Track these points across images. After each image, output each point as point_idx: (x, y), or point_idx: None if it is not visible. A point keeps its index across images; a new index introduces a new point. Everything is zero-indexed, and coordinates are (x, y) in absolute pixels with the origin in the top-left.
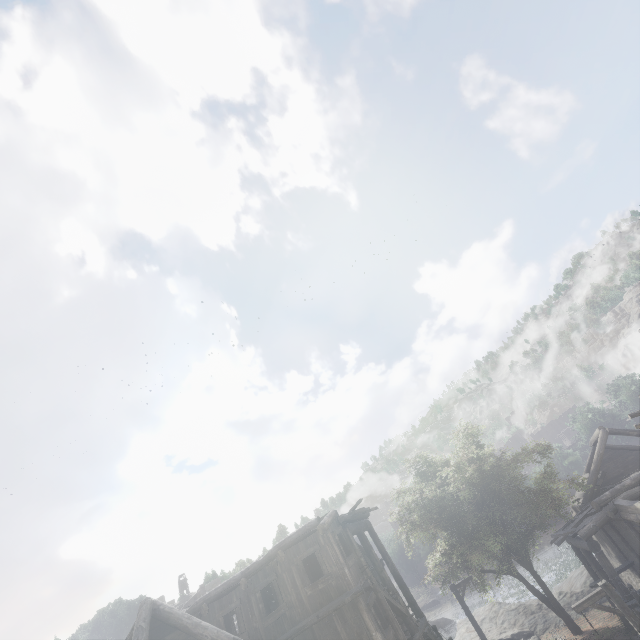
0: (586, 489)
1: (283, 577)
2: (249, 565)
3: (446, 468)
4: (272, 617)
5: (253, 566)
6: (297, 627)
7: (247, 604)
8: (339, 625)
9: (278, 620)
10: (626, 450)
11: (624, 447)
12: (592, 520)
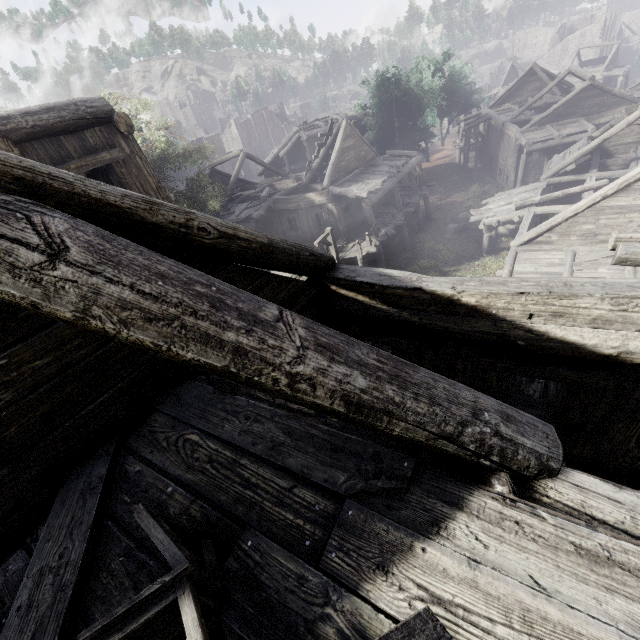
0: (227, 195)
1: None
2: None
3: (140, 134)
4: None
5: None
6: None
7: None
8: None
9: None
10: (229, 178)
11: (229, 175)
12: (260, 209)
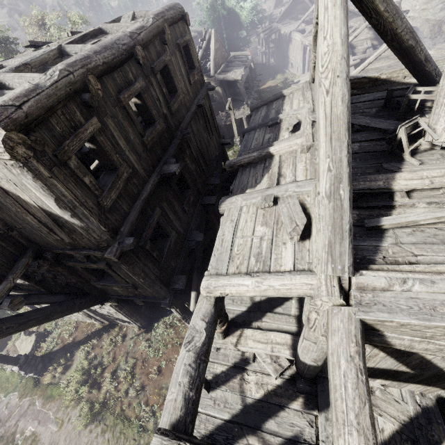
0: None
1: (173, 61)
2: (133, 29)
3: None
4: (177, 103)
5: (145, 32)
6: (193, 111)
7: (150, 87)
8: (207, 109)
9: (179, 107)
10: None
11: None
12: None
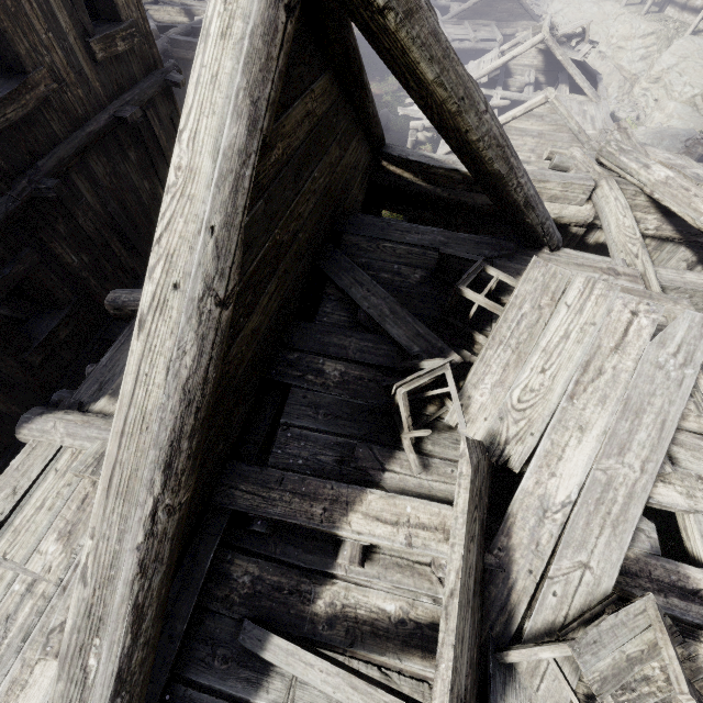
0: None
1: None
2: None
3: None
4: (17, 105)
5: None
6: (93, 130)
7: None
8: (157, 127)
9: (32, 114)
10: None
11: None
12: None
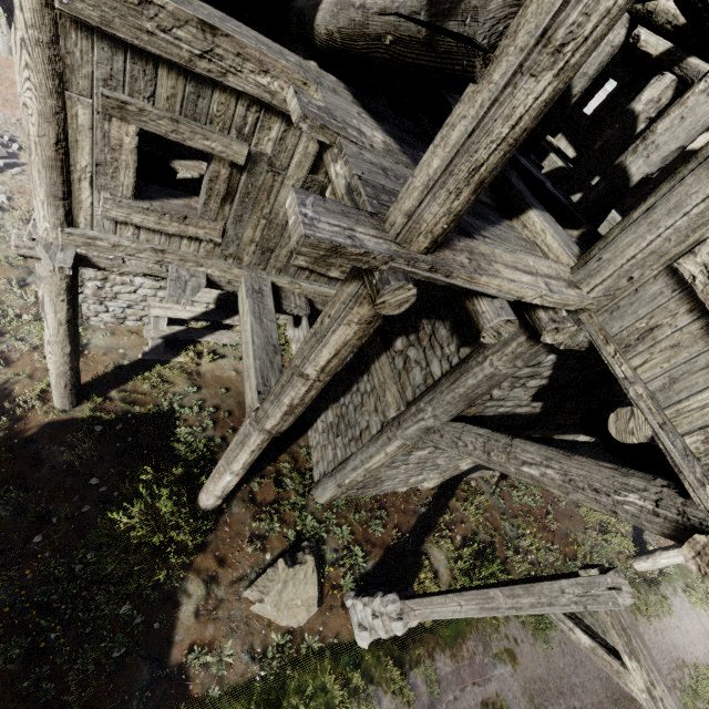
0: None
1: None
2: None
3: None
4: None
5: None
6: None
7: None
8: None
9: None
10: None
11: None
12: None
